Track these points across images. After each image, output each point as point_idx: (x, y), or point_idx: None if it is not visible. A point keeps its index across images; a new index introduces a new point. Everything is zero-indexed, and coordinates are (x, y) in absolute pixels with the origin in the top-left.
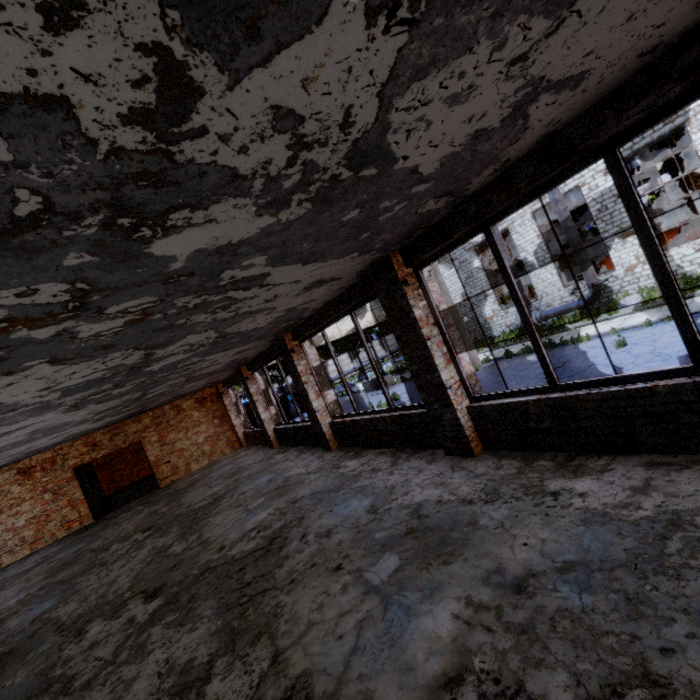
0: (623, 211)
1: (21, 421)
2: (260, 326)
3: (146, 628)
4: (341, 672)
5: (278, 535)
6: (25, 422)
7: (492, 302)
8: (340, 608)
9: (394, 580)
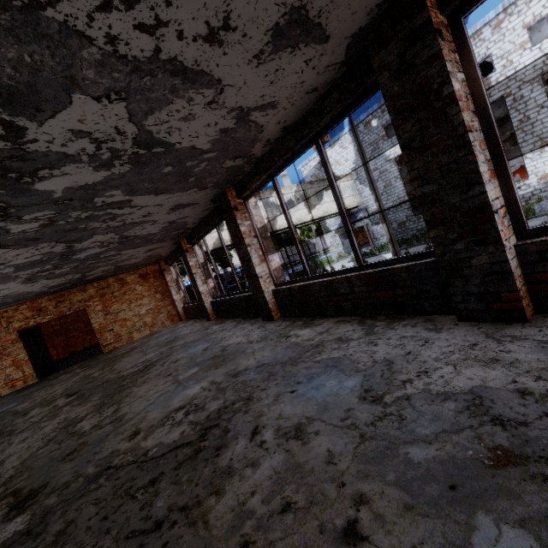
0: (545, 121)
1: None
2: (200, 146)
3: None
4: None
5: (214, 423)
6: None
7: (407, 208)
8: None
9: None
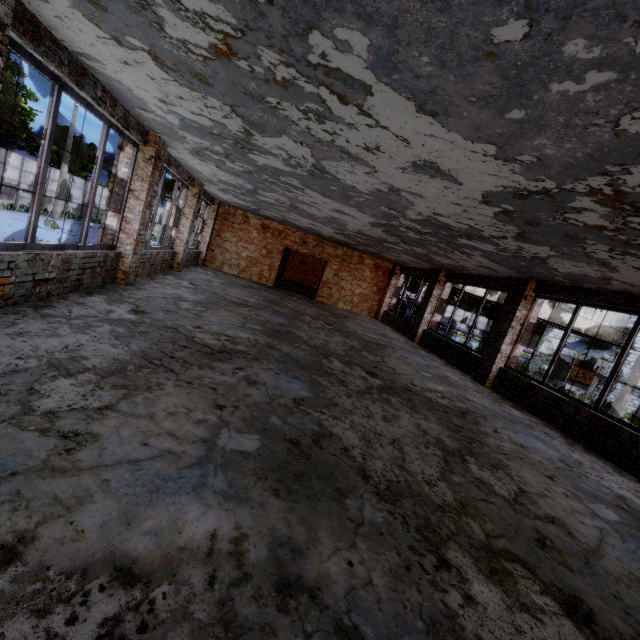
0: None
1: (362, 213)
2: (559, 270)
3: (382, 391)
4: (597, 543)
5: (467, 412)
6: (358, 214)
7: None
8: (570, 505)
9: (621, 527)
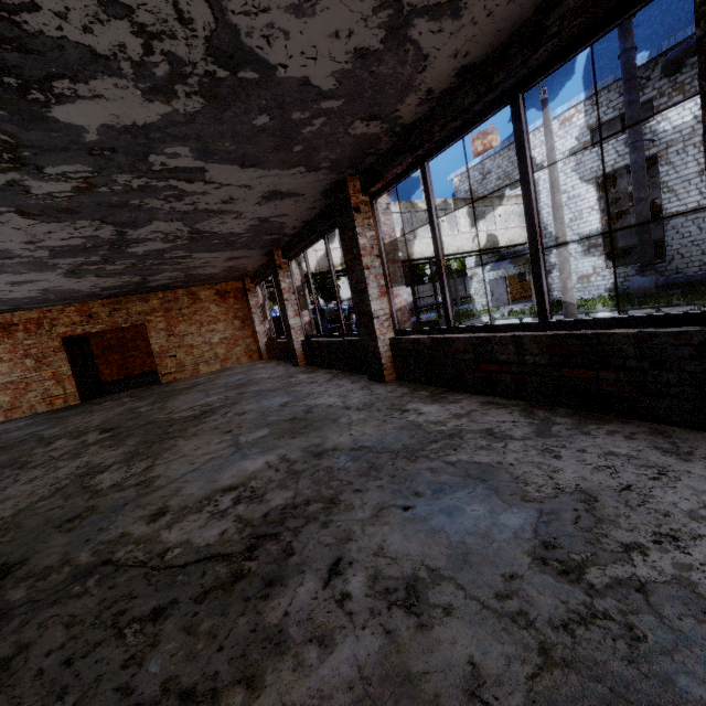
0: None
1: None
2: (317, 82)
3: None
4: None
5: (272, 530)
6: None
7: (597, 256)
8: None
9: None
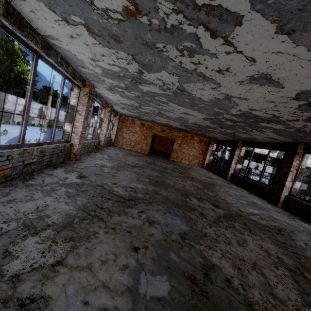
0: None
1: (200, 113)
2: None
3: (227, 219)
4: None
5: (281, 230)
6: (197, 114)
7: None
8: None
9: None
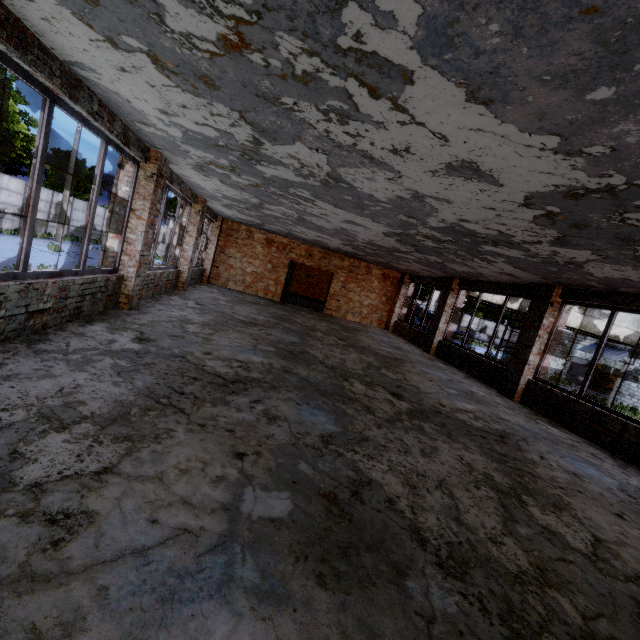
0: None
1: (376, 222)
2: (595, 274)
3: (412, 417)
4: None
5: (505, 435)
6: (371, 224)
7: None
8: None
9: None
